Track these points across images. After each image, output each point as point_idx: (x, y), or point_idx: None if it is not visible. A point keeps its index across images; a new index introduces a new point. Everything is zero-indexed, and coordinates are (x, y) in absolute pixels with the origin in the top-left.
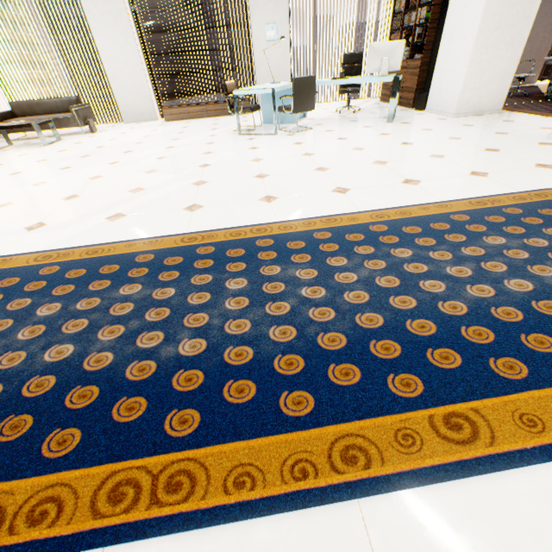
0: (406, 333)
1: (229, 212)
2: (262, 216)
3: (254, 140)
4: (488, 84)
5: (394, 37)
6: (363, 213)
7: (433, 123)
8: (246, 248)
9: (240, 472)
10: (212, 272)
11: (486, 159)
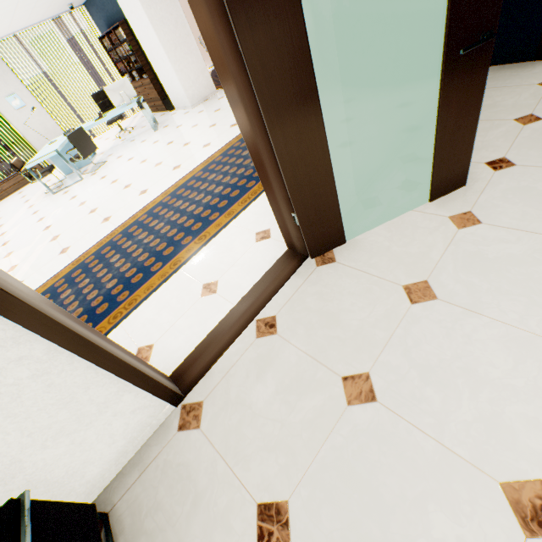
0: (185, 228)
1: (89, 239)
2: (109, 229)
3: (69, 191)
4: (197, 80)
5: (120, 66)
6: (158, 197)
7: (182, 119)
8: (110, 245)
9: (148, 288)
10: (101, 263)
11: (210, 134)
